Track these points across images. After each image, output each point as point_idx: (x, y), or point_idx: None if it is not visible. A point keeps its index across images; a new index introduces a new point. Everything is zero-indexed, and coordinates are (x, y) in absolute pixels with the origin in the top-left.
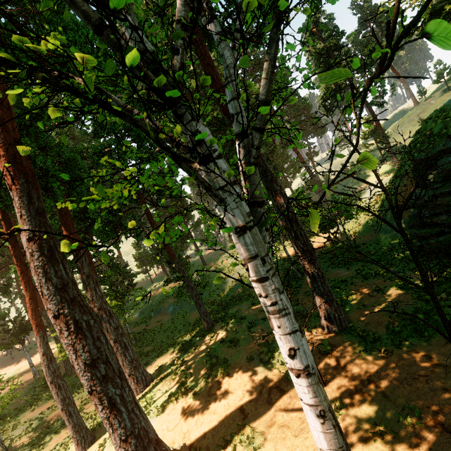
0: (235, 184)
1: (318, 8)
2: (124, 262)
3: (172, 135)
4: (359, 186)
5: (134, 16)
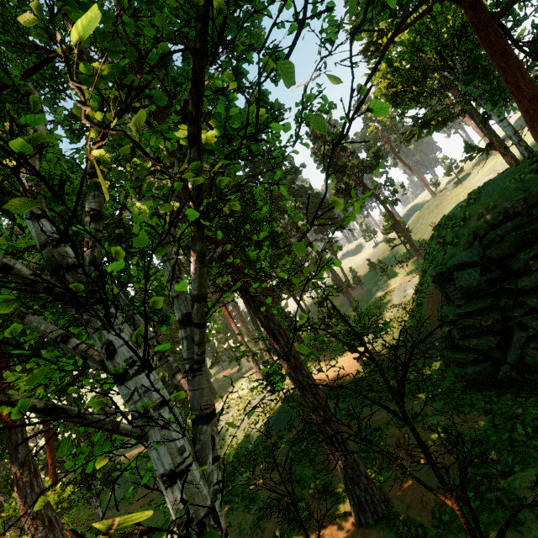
0: (163, 405)
1: (284, 157)
2: (107, 400)
3: (77, 344)
4: (389, 285)
5: (42, 200)
